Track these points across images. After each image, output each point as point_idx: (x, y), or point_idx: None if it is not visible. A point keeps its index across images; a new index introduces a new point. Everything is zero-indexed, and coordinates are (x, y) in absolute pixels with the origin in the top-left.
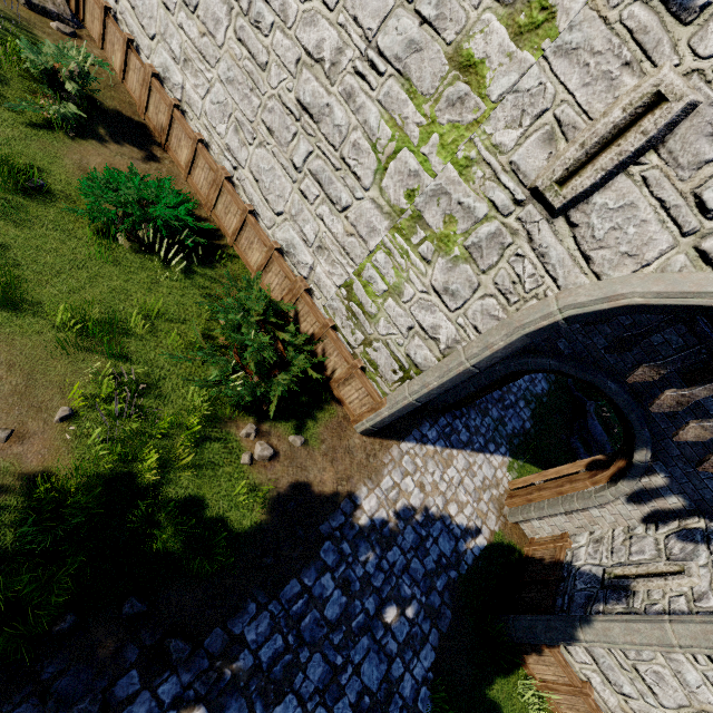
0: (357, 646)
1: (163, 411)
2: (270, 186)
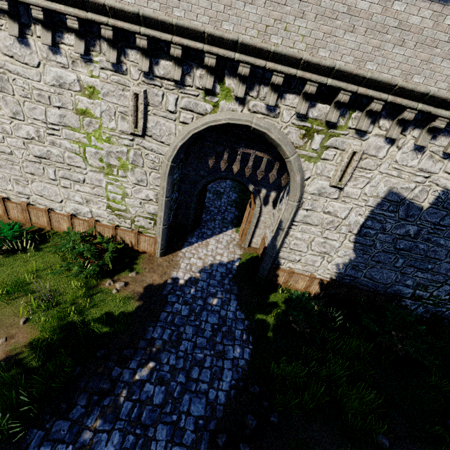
0: (202, 316)
1: (66, 298)
2: (49, 194)
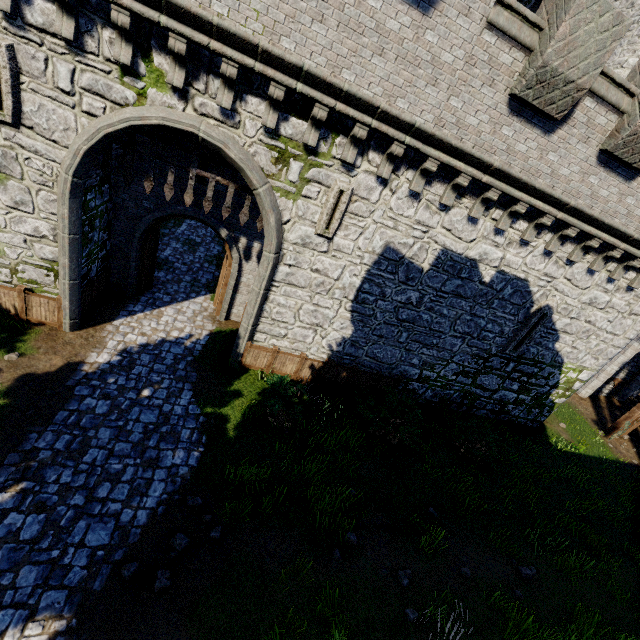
0: (131, 413)
1: None
2: None
